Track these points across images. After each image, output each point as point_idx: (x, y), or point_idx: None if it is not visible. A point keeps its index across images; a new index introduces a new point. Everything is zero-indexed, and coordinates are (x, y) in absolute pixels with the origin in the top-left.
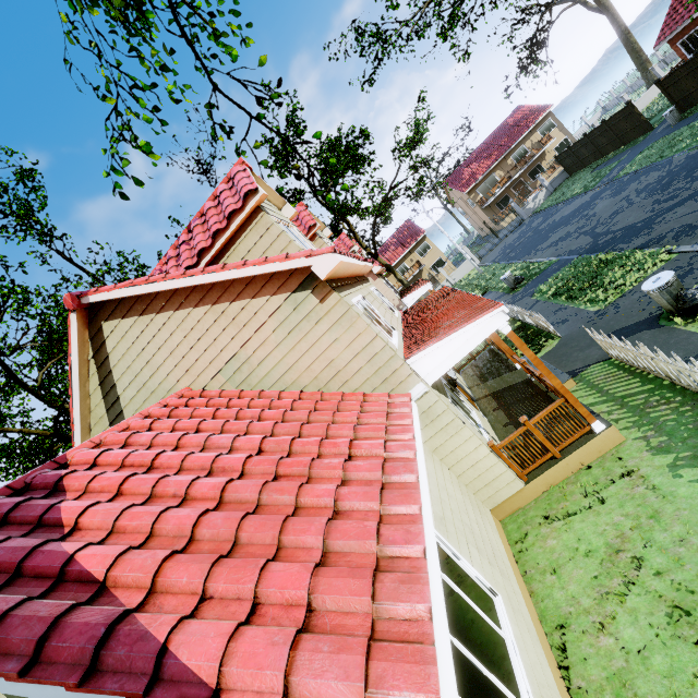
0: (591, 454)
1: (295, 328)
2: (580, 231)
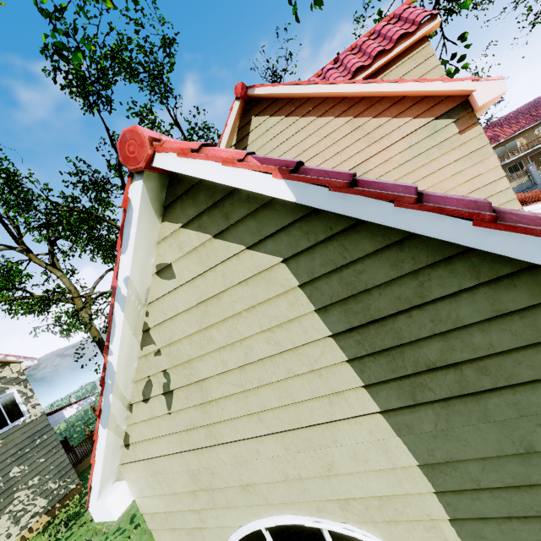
0: None
1: (422, 153)
2: None
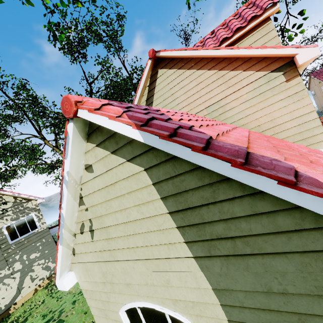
0: None
1: (260, 94)
2: None
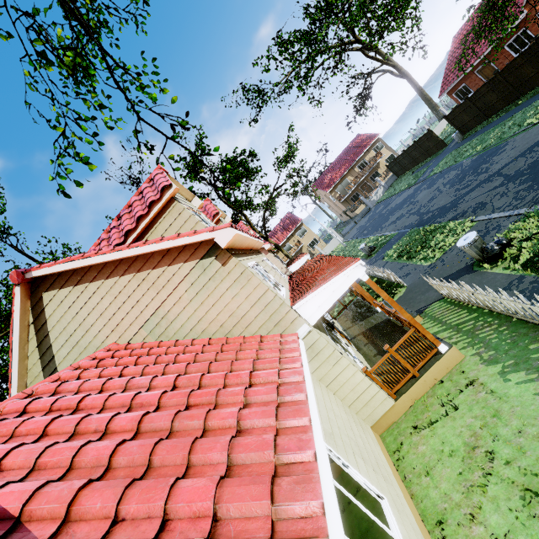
0: (441, 371)
1: (203, 287)
2: (410, 212)
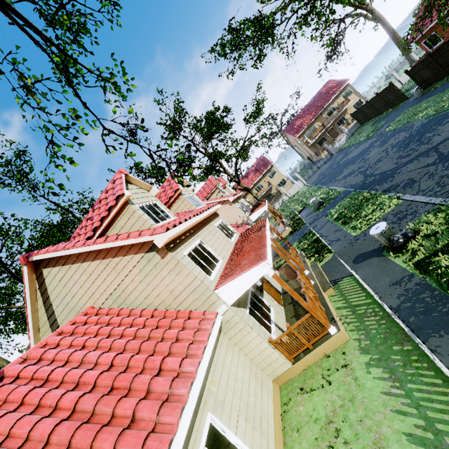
0: (330, 347)
1: (149, 273)
2: (359, 171)
